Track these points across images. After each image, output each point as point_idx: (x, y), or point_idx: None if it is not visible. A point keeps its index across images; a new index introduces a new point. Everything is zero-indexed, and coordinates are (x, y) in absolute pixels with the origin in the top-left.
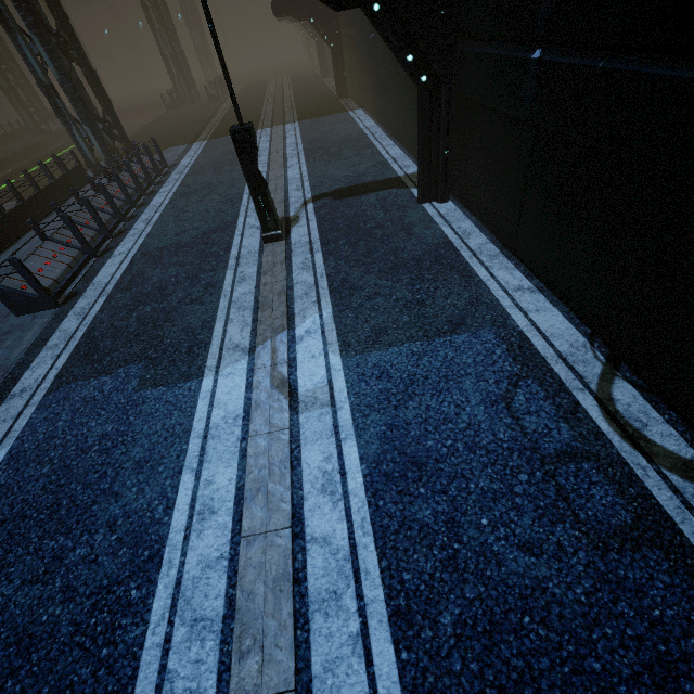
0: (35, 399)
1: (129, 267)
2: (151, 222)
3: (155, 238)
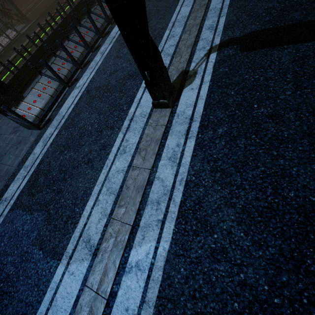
0: (5, 211)
1: (77, 103)
2: (103, 55)
3: (99, 74)
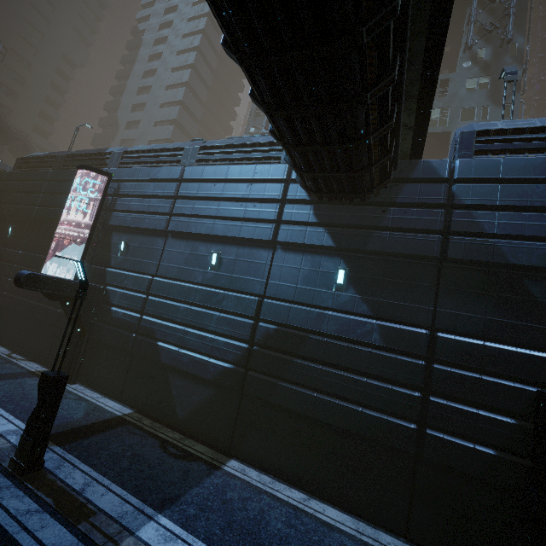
0: None
1: None
2: None
3: None
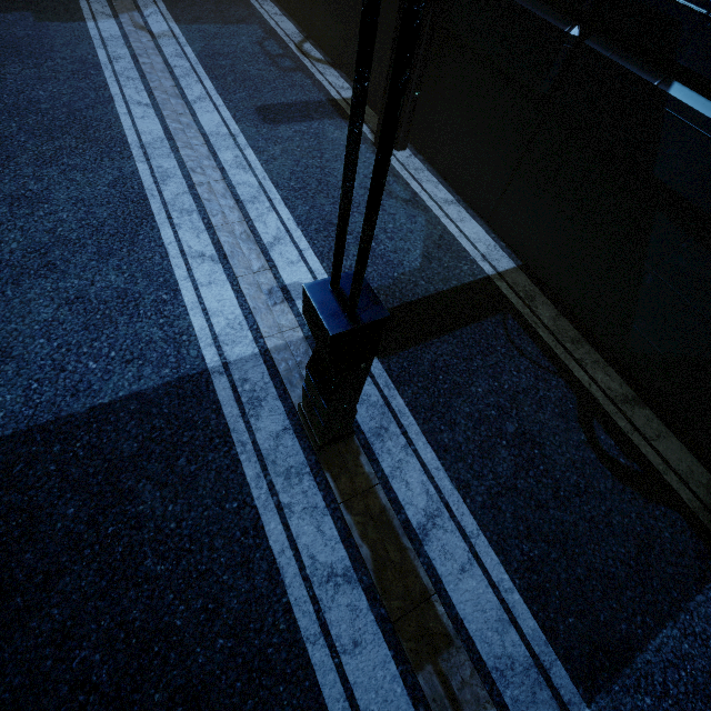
0: None
1: None
2: None
3: None
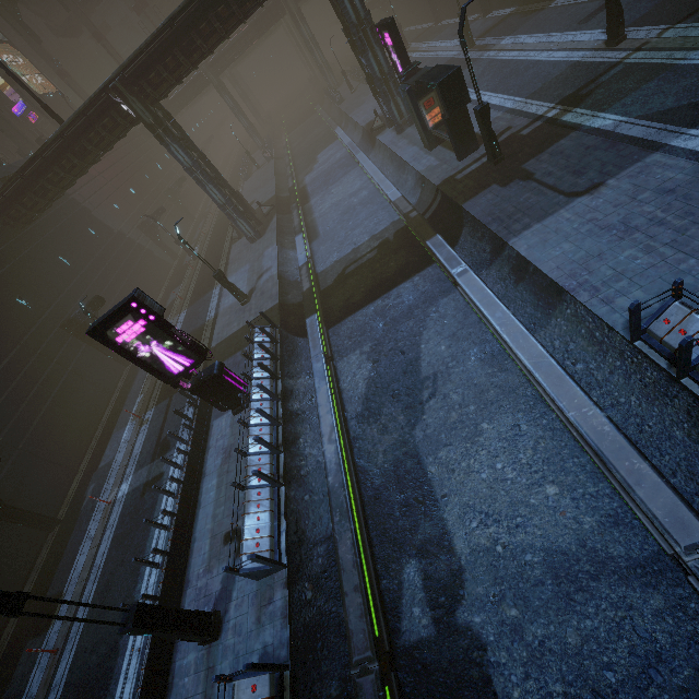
0: None
1: None
2: None
3: None
